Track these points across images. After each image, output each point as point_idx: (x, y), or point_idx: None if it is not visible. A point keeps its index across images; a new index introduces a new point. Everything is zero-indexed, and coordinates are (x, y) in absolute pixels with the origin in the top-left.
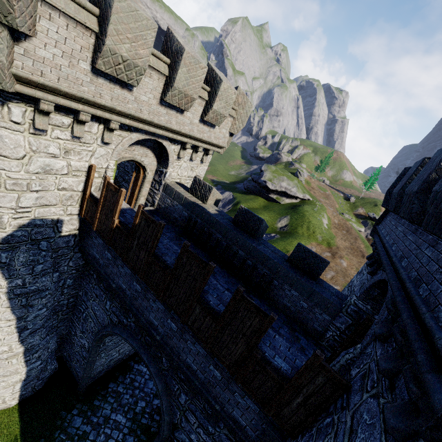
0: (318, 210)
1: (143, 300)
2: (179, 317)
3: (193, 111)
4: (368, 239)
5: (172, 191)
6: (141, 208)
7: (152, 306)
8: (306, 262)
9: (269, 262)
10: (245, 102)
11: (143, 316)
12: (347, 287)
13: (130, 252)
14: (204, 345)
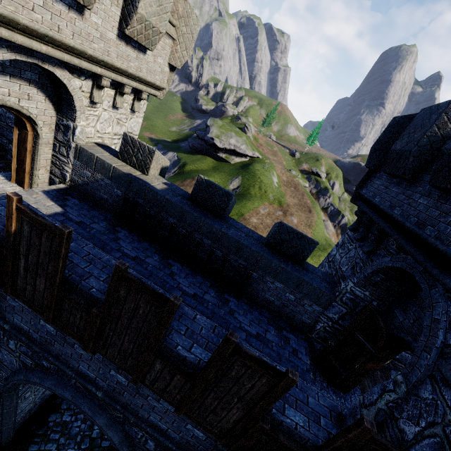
0: (268, 169)
1: (64, 345)
2: (127, 374)
3: (103, 13)
4: (312, 193)
5: (90, 158)
6: (15, 202)
7: (81, 354)
8: (290, 245)
9: (246, 251)
10: (188, 14)
11: (70, 367)
12: (326, 262)
13: (17, 280)
14: (176, 411)
